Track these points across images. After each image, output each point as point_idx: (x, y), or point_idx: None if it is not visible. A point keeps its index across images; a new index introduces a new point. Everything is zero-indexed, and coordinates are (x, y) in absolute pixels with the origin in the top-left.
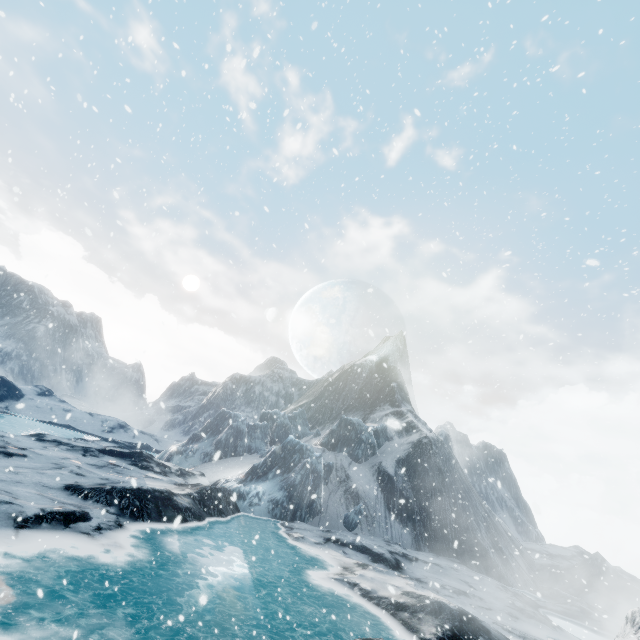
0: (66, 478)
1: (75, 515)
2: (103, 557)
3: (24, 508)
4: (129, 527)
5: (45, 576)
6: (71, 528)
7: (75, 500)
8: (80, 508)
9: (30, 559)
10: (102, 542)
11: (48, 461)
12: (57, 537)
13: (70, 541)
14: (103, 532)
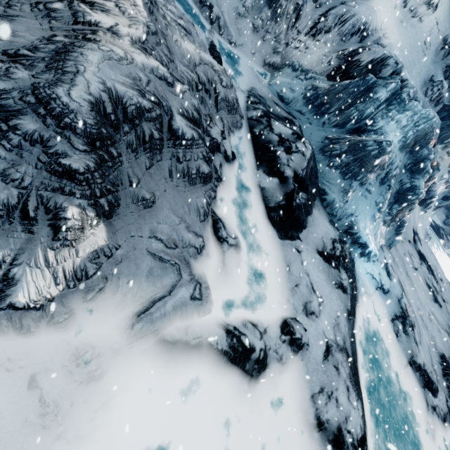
0: (446, 347)
1: (432, 385)
2: (421, 429)
3: (418, 354)
4: (446, 427)
5: (397, 404)
6: (424, 390)
7: (438, 369)
8: (437, 382)
9: (400, 386)
10: (428, 419)
11: (447, 320)
12: (416, 387)
13: (418, 397)
14: (433, 413)
